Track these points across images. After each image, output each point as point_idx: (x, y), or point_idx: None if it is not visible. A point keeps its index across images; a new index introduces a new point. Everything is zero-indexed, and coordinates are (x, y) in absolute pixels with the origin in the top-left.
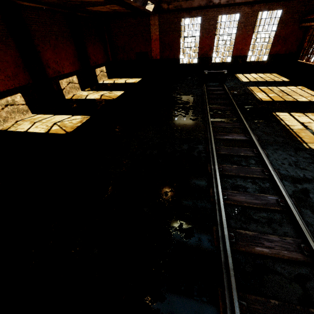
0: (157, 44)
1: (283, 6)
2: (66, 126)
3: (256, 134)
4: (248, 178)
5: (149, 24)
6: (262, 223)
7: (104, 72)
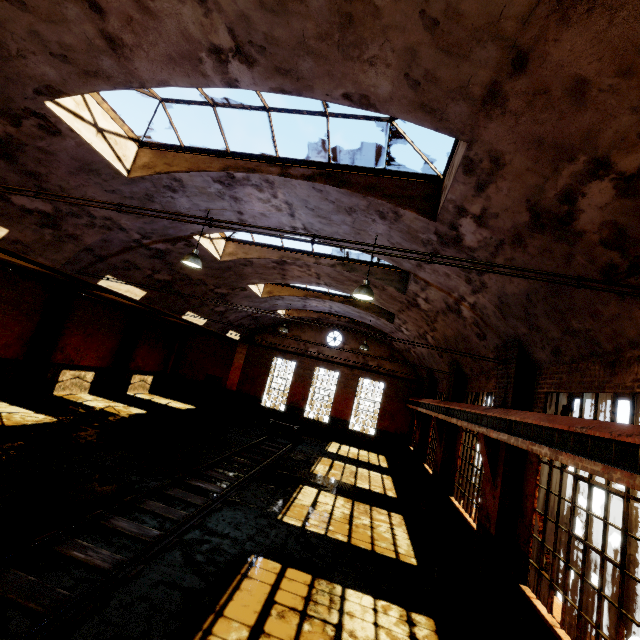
0: (238, 373)
1: (385, 379)
2: (10, 419)
3: (242, 493)
4: (161, 517)
5: (236, 350)
6: (114, 546)
7: (147, 383)
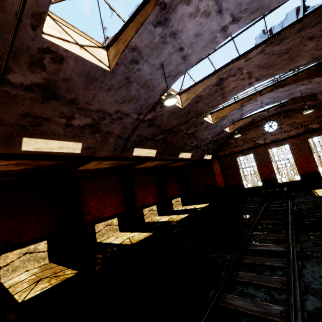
0: (220, 177)
1: None
2: (134, 239)
3: (302, 246)
4: (262, 287)
5: (212, 166)
6: None
7: (179, 202)
